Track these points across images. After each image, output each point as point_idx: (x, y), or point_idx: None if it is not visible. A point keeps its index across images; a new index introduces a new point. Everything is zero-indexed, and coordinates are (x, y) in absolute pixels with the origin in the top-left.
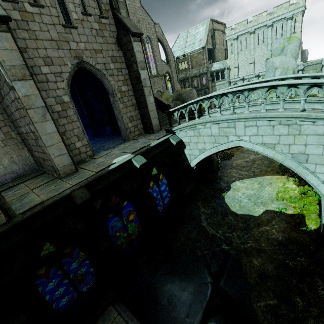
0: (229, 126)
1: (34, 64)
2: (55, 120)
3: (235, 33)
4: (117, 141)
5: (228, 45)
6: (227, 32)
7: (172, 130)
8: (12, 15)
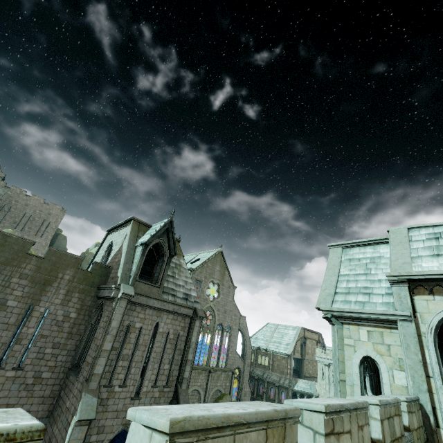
0: None
1: (90, 432)
2: None
3: (326, 358)
4: None
5: (318, 366)
6: (317, 351)
7: None
8: (103, 395)
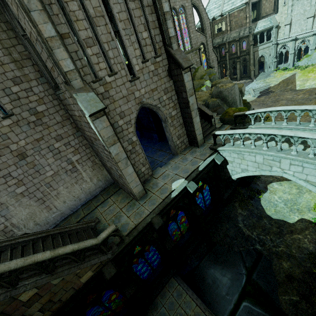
0: (274, 160)
1: (114, 121)
2: (129, 156)
3: None
4: (166, 153)
5: None
6: None
7: (217, 150)
8: (99, 91)
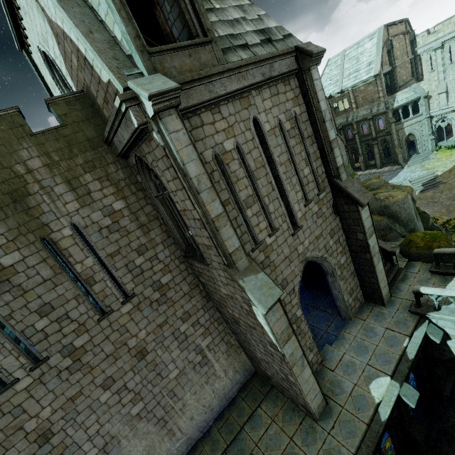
0: None
1: None
2: None
3: (437, 38)
4: (329, 315)
5: (422, 60)
6: (419, 40)
7: (426, 316)
8: (259, 259)
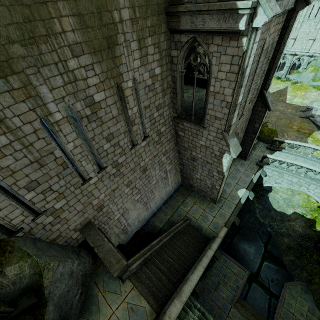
0: (306, 183)
1: None
2: None
3: None
4: None
5: None
6: None
7: (263, 167)
8: None
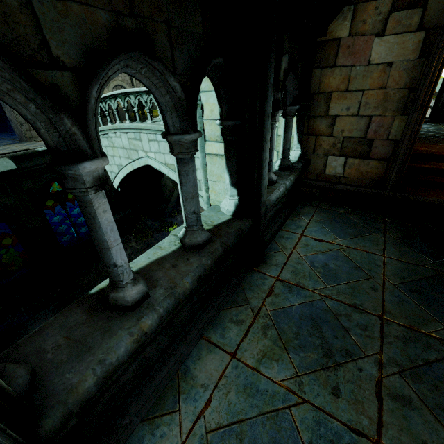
0: (136, 138)
1: None
2: None
3: None
4: (13, 140)
5: None
6: None
7: None
8: None
